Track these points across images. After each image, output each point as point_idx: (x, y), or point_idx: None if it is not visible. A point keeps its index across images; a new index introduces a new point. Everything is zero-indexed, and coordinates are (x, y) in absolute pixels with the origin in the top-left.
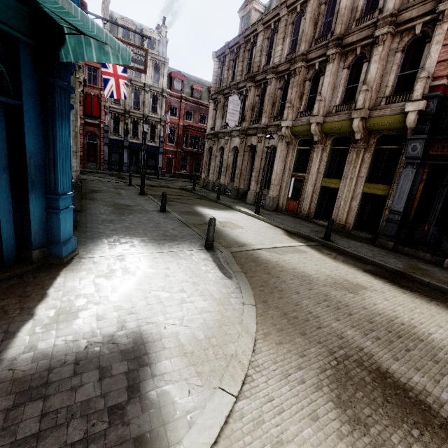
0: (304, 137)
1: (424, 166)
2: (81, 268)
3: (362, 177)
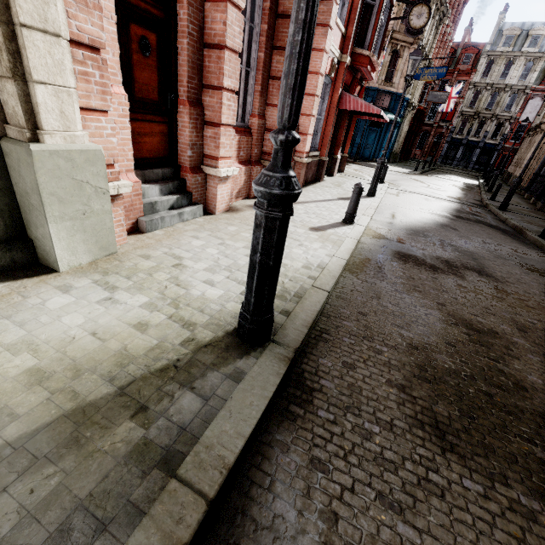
0: None
1: None
2: None
3: None
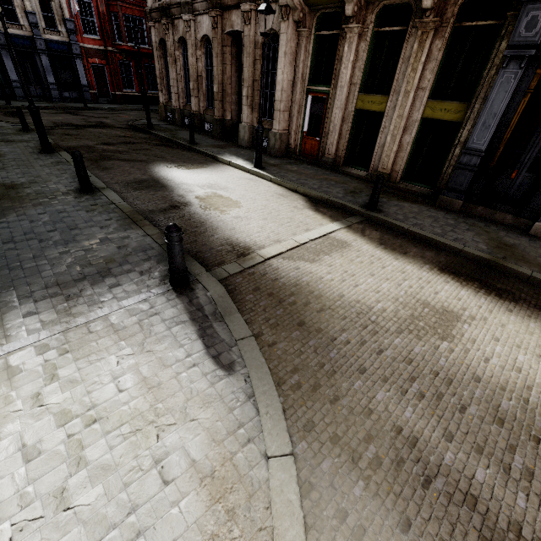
0: (326, 8)
1: (538, 62)
2: None
3: (425, 89)
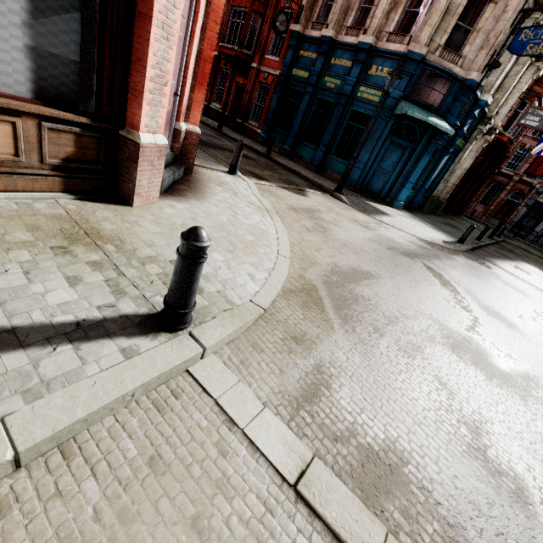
0: None
1: None
2: (395, 210)
3: None
